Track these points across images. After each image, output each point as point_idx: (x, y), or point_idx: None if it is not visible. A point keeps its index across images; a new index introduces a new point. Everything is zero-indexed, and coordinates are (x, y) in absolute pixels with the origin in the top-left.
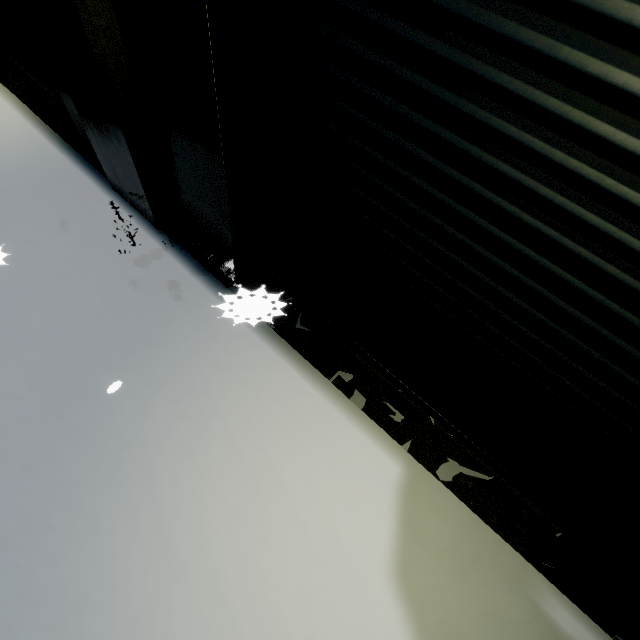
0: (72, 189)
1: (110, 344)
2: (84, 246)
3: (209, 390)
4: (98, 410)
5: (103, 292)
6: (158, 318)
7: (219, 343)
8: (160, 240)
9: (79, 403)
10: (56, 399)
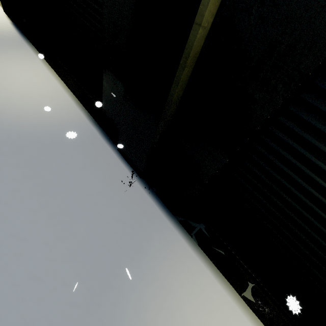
0: (98, 148)
1: (120, 250)
2: (105, 184)
3: (172, 288)
4: (115, 298)
5: (115, 214)
6: (143, 235)
7: (175, 255)
8: (141, 184)
9: (105, 292)
10: (92, 288)
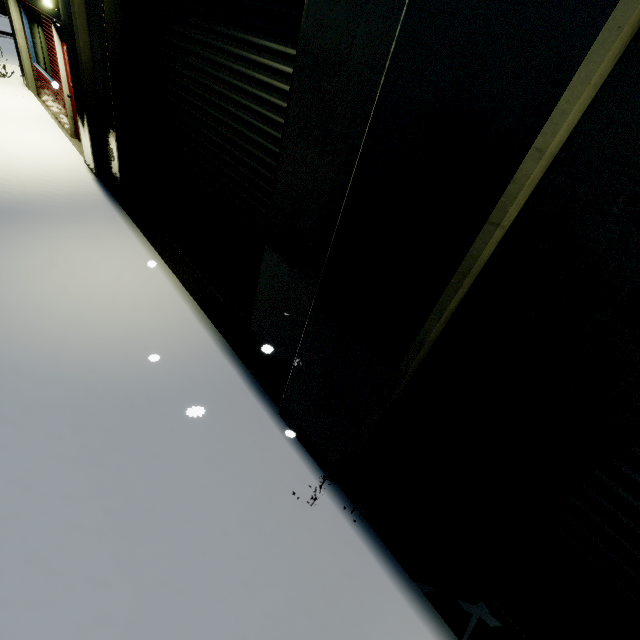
0: (241, 411)
1: None
2: (257, 500)
3: None
4: None
5: (283, 586)
6: None
7: None
8: (334, 497)
9: None
10: None
